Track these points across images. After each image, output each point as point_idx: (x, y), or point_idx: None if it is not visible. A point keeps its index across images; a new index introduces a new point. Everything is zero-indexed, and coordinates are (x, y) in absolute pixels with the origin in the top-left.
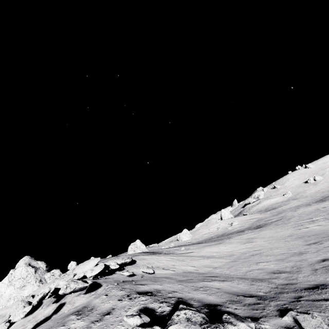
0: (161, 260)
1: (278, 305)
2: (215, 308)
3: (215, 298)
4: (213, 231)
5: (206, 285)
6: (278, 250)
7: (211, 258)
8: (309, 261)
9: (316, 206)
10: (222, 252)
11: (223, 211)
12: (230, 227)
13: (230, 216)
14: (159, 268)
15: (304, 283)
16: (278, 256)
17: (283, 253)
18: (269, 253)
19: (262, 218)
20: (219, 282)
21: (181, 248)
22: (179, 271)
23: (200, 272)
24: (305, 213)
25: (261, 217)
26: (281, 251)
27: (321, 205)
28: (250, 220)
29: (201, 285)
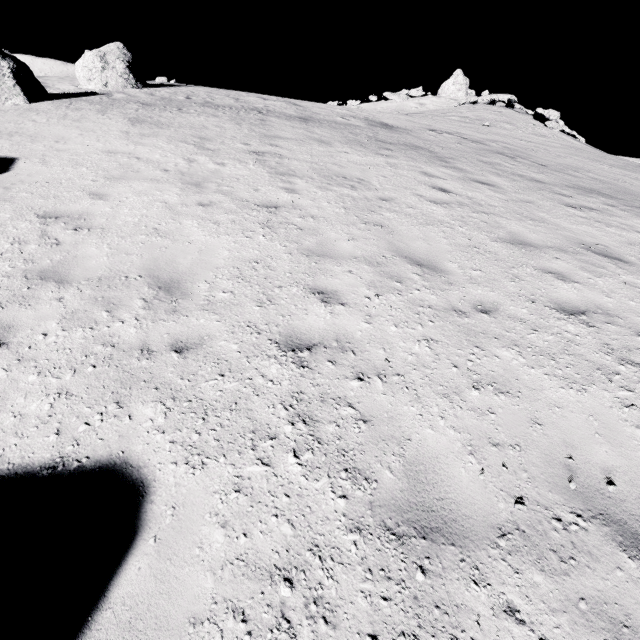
0: None
1: None
2: None
3: None
4: None
5: None
6: None
7: None
8: None
9: None
10: None
11: None
12: None
13: None
14: None
15: None
16: None
17: None
18: None
19: None
20: None
21: None
22: None
23: None
24: None
25: None
26: None
27: None
28: None
29: None
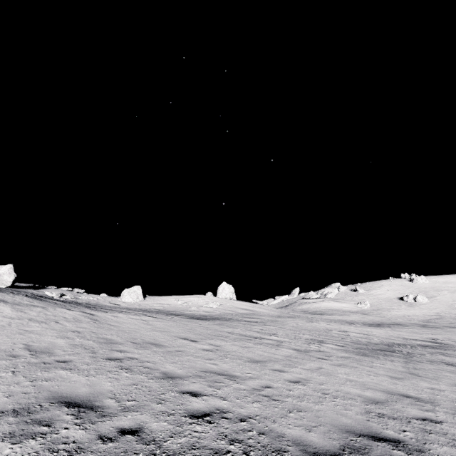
0: None
1: None
2: None
3: None
4: (173, 304)
5: None
6: None
7: None
8: None
9: (344, 327)
10: None
11: (223, 285)
12: (194, 307)
13: (228, 296)
14: None
15: None
16: None
17: None
18: None
19: (258, 313)
20: None
21: None
22: None
23: None
24: (302, 328)
25: (260, 312)
26: None
27: (354, 328)
28: (239, 309)
29: None
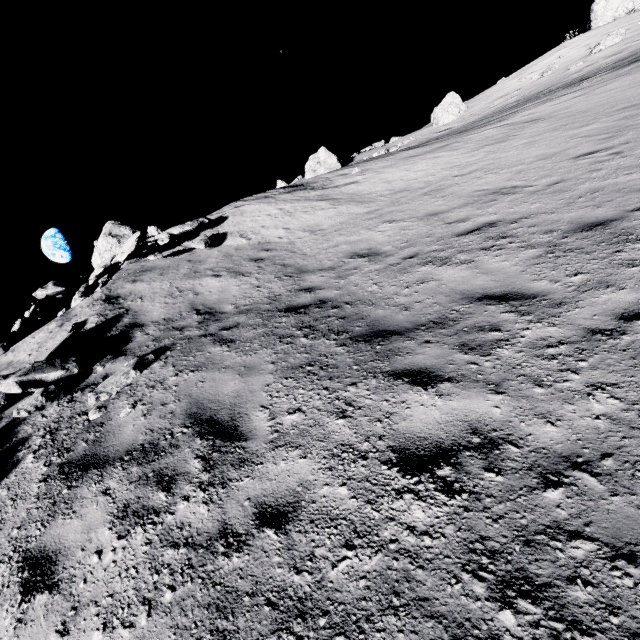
0: (259, 216)
1: (181, 338)
2: (129, 331)
3: (160, 313)
4: (524, 85)
5: (198, 285)
6: (493, 176)
7: (344, 206)
8: (456, 228)
9: None
10: (397, 183)
11: None
12: (578, 65)
13: (622, 10)
14: (239, 234)
15: (323, 292)
16: (452, 202)
17: (477, 191)
18: (460, 187)
19: None
20: (224, 279)
21: (358, 168)
22: (253, 241)
23: (274, 245)
24: None
25: None
26: (487, 183)
27: None
28: None
29: (192, 285)
